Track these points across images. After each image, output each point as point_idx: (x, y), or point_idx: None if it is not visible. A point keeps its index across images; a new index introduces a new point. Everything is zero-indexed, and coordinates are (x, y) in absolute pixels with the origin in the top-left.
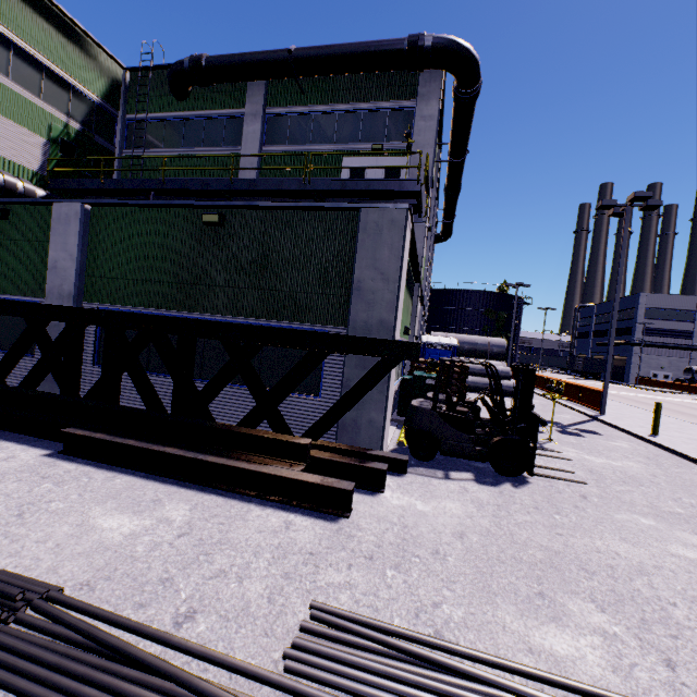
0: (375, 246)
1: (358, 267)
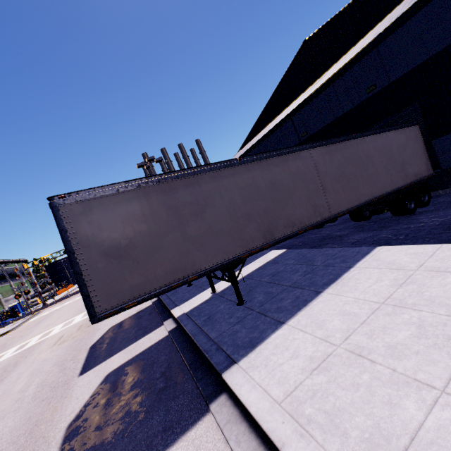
0: None
1: None
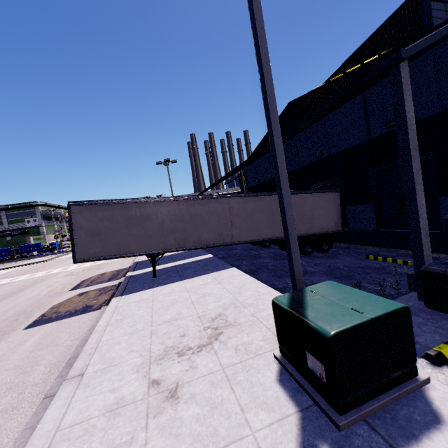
0: (28, 240)
1: (27, 242)
